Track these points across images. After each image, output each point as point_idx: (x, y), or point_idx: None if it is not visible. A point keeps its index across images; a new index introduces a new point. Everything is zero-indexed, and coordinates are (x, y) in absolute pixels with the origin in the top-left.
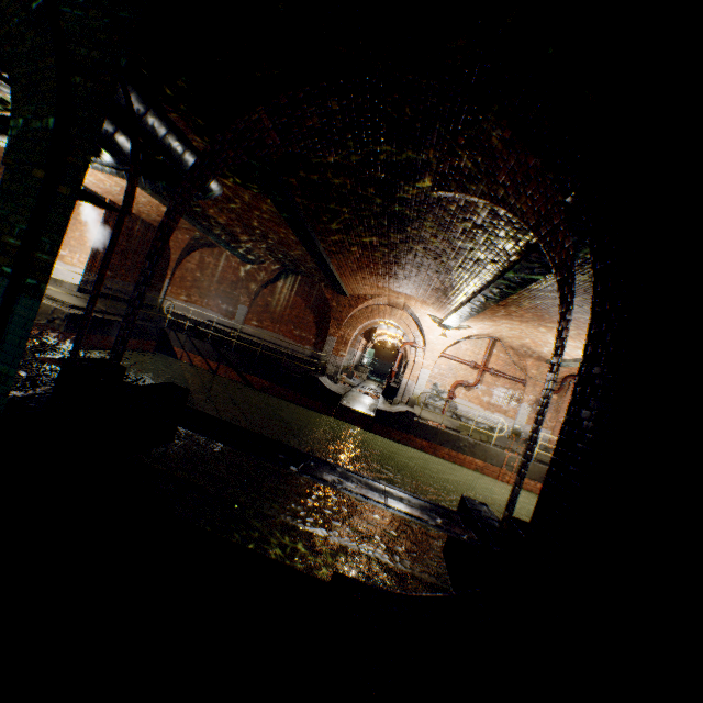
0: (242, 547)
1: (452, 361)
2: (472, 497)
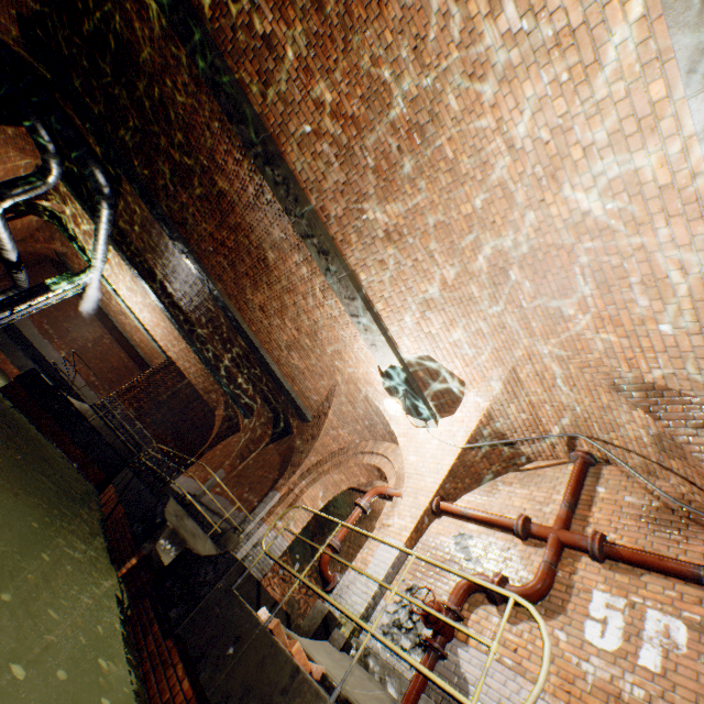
0: None
1: (468, 525)
2: None
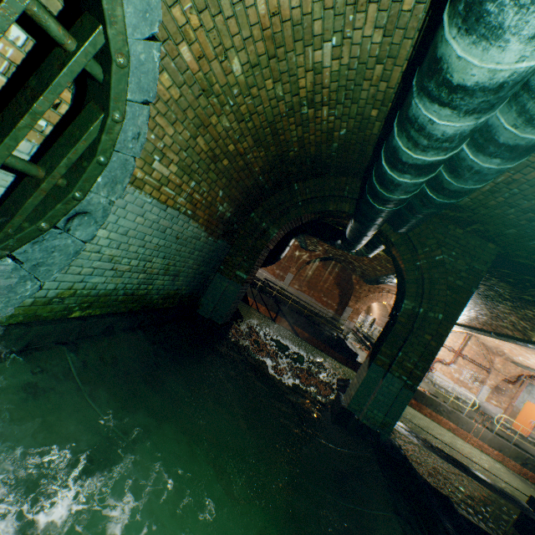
0: (488, 532)
1: None
2: (443, 447)
